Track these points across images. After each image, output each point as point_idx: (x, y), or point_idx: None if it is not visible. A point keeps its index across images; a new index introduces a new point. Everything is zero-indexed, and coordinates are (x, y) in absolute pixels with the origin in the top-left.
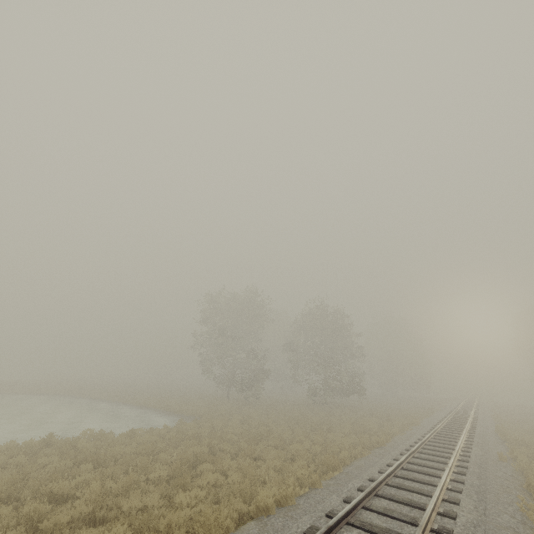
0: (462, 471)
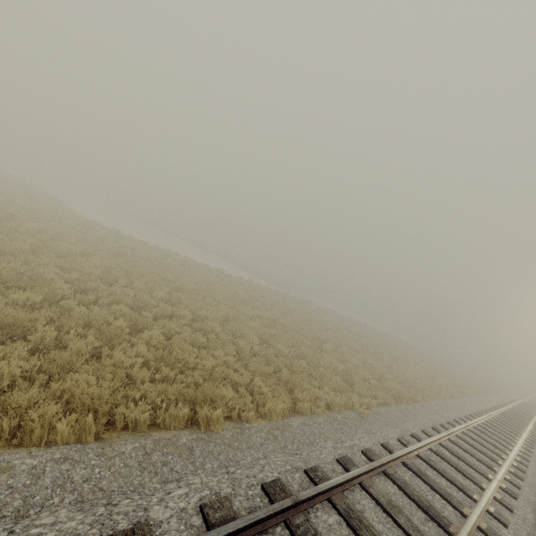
0: None
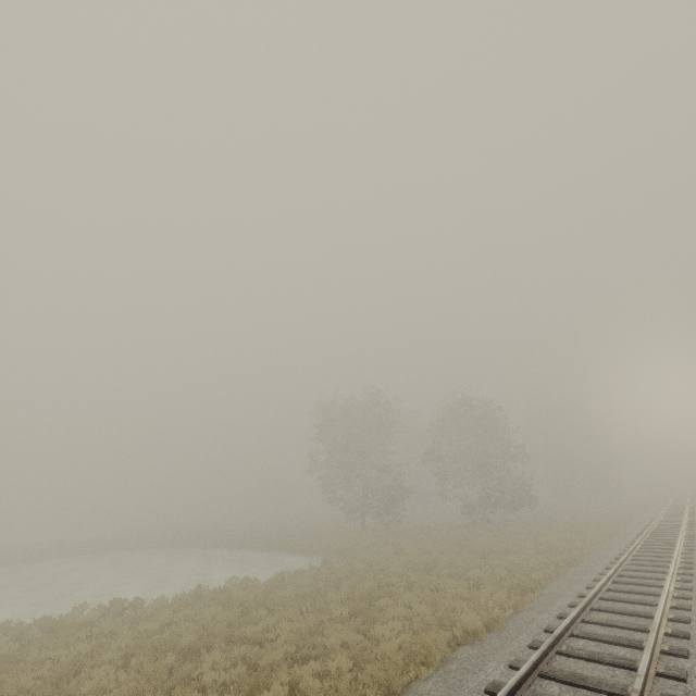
0: (687, 579)
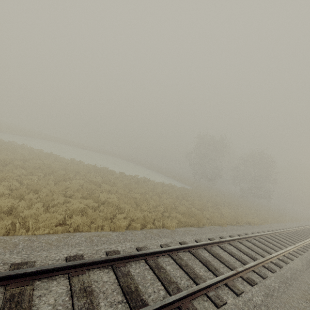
0: None
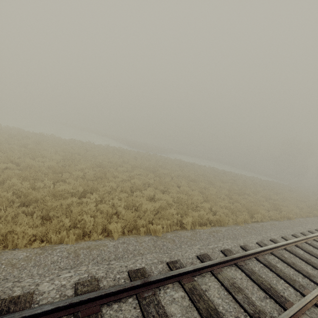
0: None
